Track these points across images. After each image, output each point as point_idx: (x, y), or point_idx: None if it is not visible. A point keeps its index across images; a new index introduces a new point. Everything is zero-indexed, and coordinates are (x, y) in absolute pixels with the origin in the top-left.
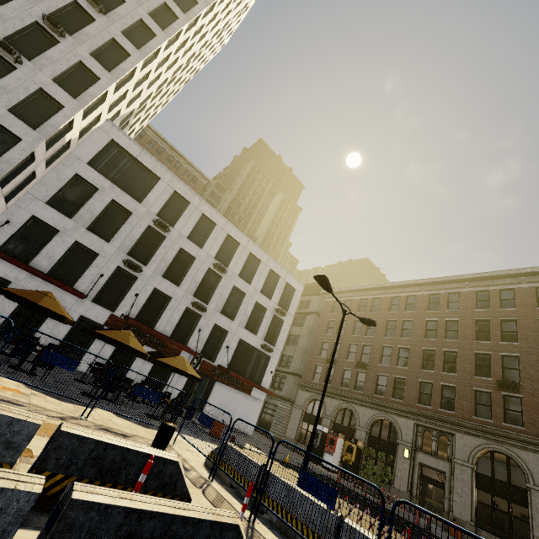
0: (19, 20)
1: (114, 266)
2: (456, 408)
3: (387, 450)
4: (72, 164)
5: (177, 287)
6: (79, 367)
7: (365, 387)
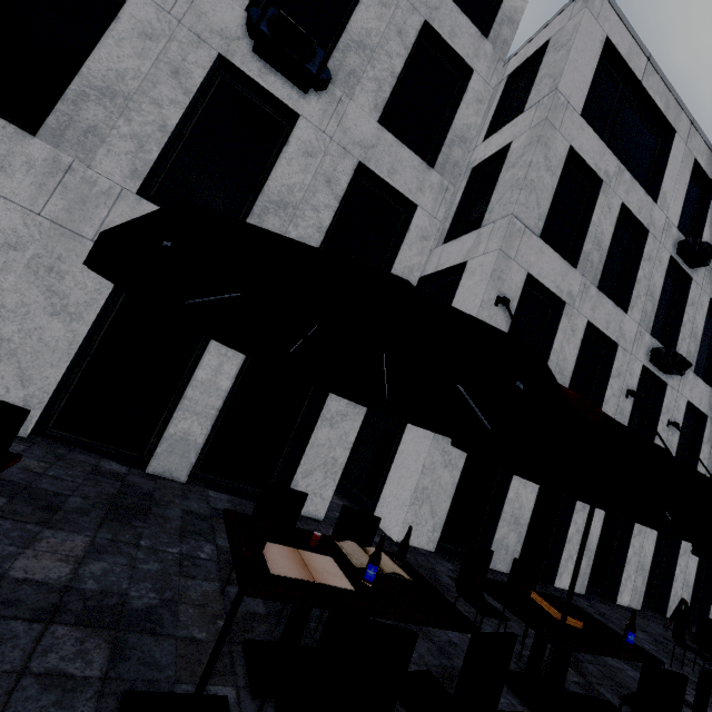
0: None
1: (638, 367)
2: None
3: None
4: (560, 122)
5: (710, 391)
6: (619, 598)
7: None
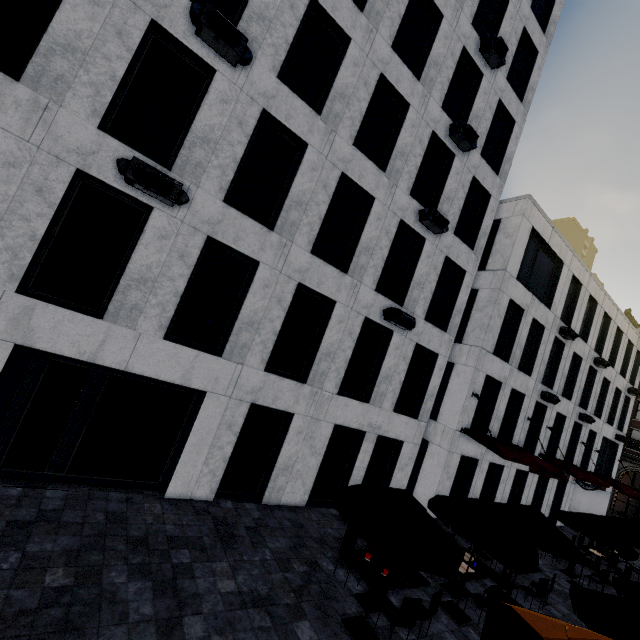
0: (450, 57)
1: (534, 402)
2: None
3: None
4: (506, 287)
5: (569, 402)
6: None
7: None
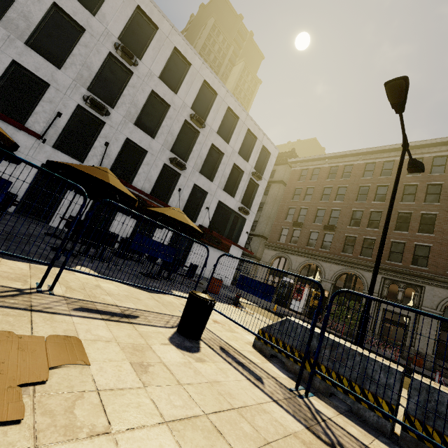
0: None
1: (73, 104)
2: (429, 265)
3: (352, 298)
4: None
5: (152, 139)
6: (53, 223)
7: (332, 247)
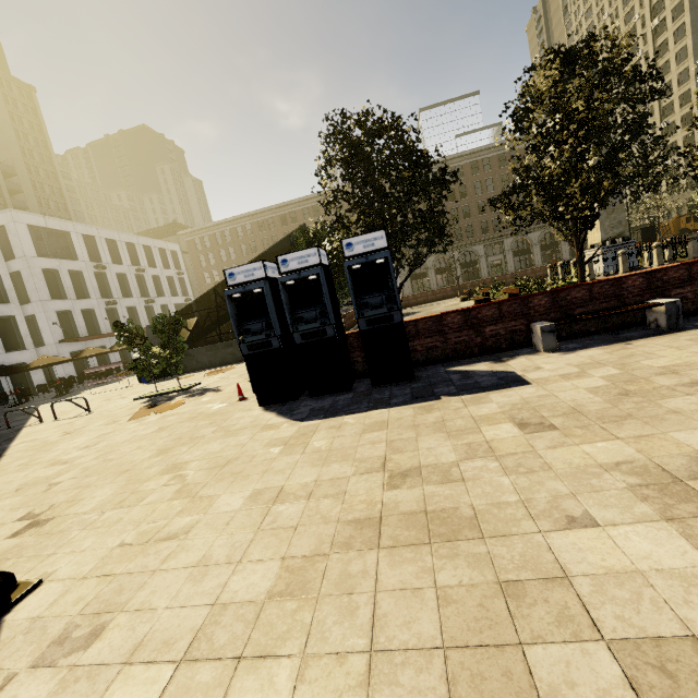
0: None
1: (104, 310)
2: None
3: None
4: (34, 264)
5: (133, 299)
6: None
7: None
